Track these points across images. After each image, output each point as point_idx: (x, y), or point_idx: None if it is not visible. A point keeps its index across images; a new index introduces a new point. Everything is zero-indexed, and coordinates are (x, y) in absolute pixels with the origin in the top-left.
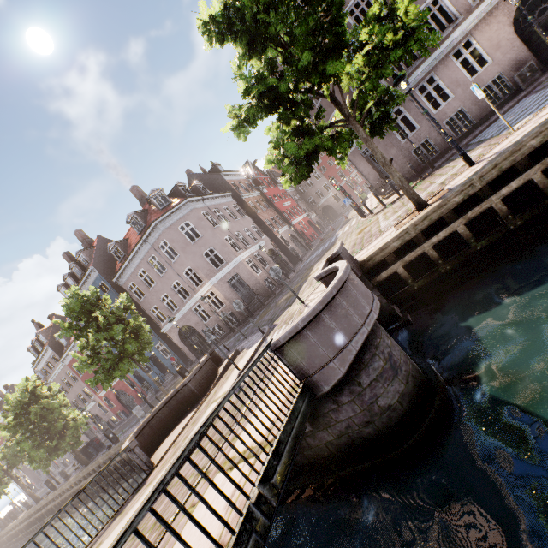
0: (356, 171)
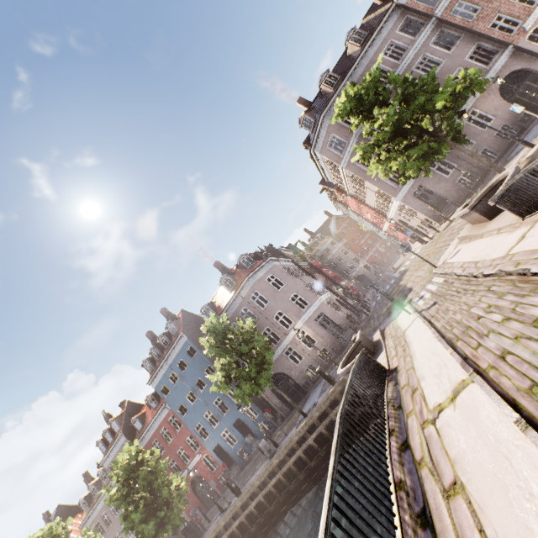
0: (378, 244)
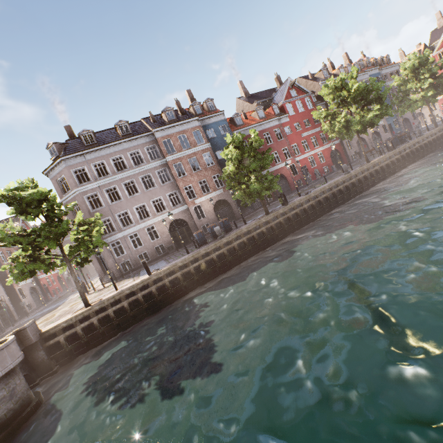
0: None
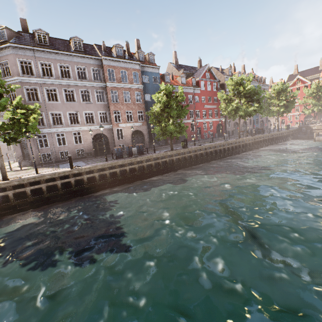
0: None
